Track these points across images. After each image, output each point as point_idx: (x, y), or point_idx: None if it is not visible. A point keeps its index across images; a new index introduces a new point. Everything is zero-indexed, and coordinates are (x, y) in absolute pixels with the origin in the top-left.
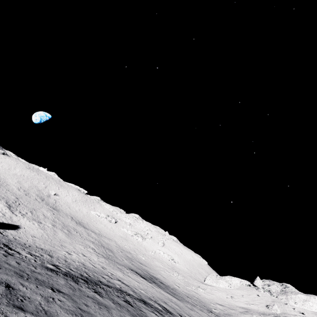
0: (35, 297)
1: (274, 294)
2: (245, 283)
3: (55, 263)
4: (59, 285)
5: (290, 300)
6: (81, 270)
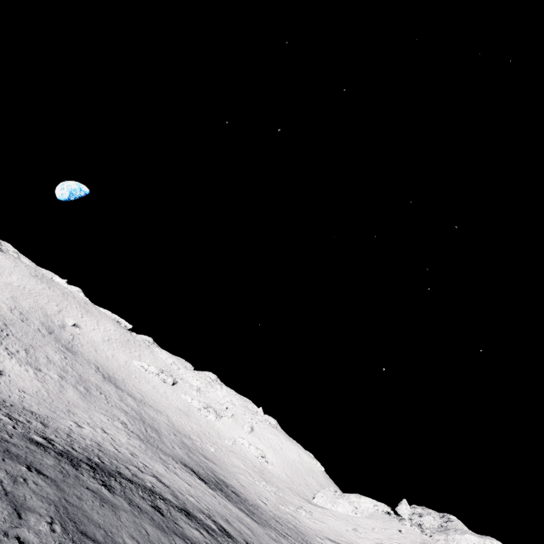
0: None
1: (427, 532)
2: (383, 508)
3: (49, 435)
4: (43, 464)
5: (452, 543)
6: (92, 452)
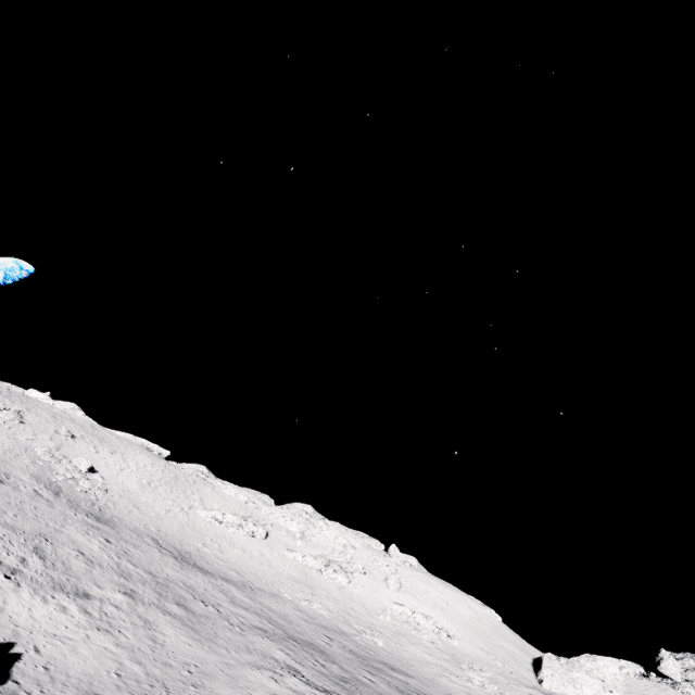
0: None
1: None
2: (633, 669)
3: None
4: None
5: None
6: None
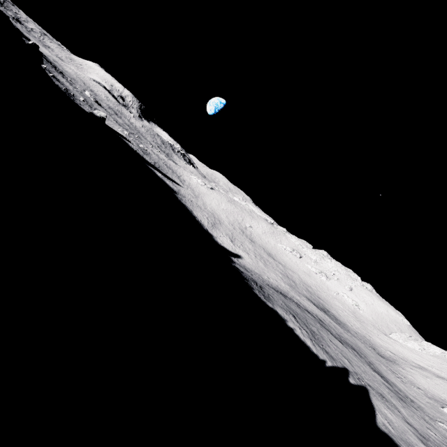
0: (270, 292)
1: None
2: None
3: (266, 282)
4: (273, 291)
5: None
6: (277, 288)
